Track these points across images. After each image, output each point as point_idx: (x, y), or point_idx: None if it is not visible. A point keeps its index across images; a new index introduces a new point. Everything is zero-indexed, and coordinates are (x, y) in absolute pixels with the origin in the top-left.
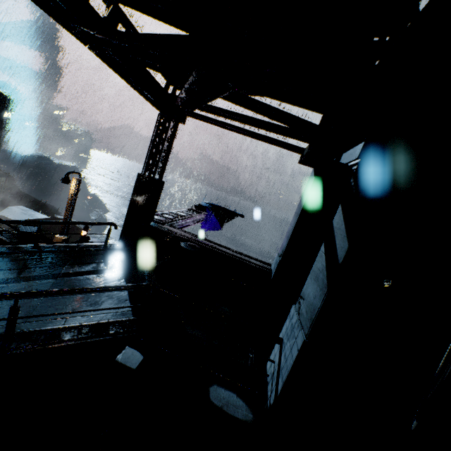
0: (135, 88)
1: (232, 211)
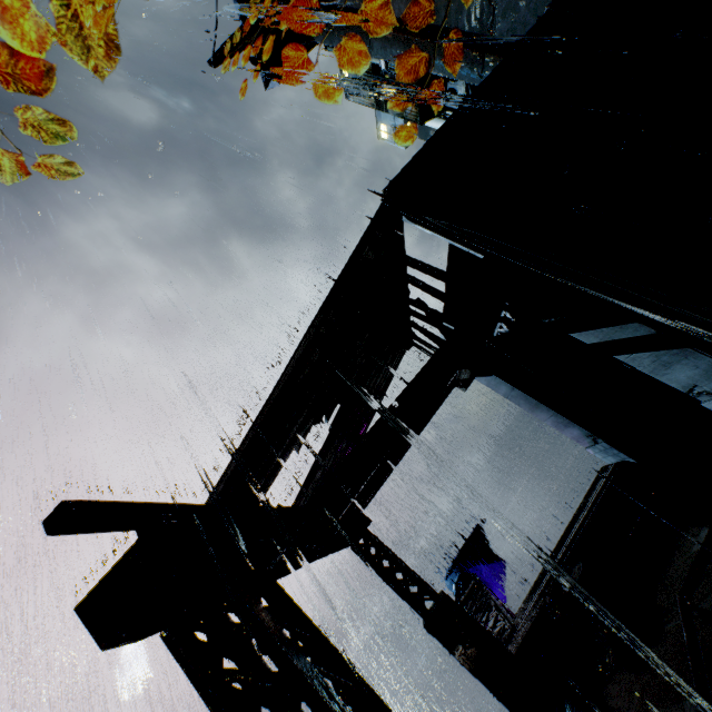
0: (338, 547)
1: (471, 536)
